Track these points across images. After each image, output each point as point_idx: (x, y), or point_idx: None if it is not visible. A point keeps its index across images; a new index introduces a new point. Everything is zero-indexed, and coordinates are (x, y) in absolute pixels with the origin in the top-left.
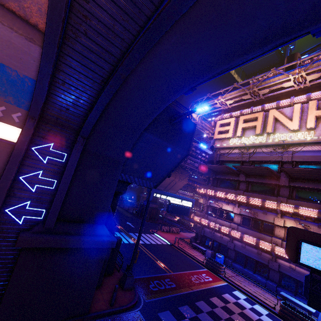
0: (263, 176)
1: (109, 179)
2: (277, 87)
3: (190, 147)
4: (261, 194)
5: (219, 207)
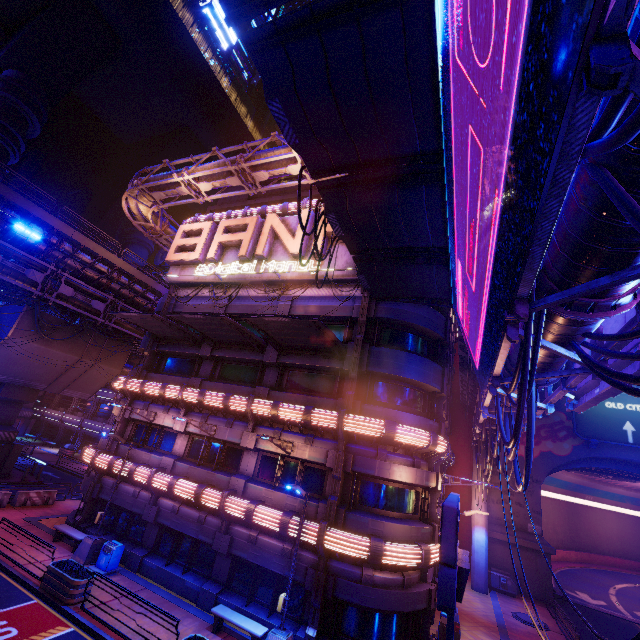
0: (240, 344)
1: None
2: (281, 171)
3: None
4: (233, 384)
5: (150, 420)
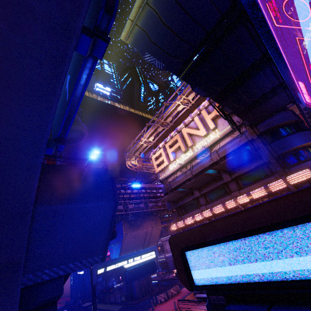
0: (209, 182)
1: (2, 297)
2: (175, 112)
3: (116, 194)
4: (219, 199)
5: None
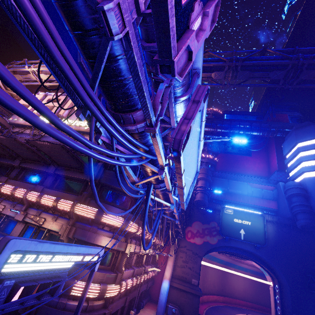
0: (37, 161)
1: None
2: None
3: None
4: (27, 183)
5: None
